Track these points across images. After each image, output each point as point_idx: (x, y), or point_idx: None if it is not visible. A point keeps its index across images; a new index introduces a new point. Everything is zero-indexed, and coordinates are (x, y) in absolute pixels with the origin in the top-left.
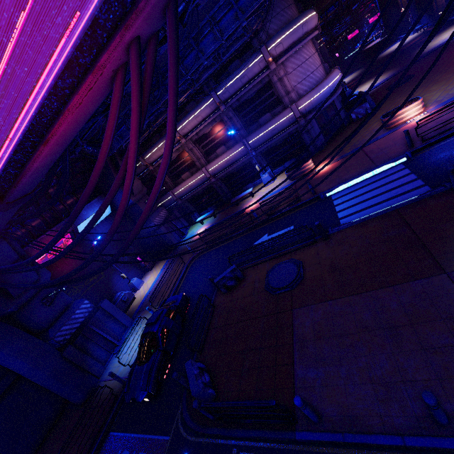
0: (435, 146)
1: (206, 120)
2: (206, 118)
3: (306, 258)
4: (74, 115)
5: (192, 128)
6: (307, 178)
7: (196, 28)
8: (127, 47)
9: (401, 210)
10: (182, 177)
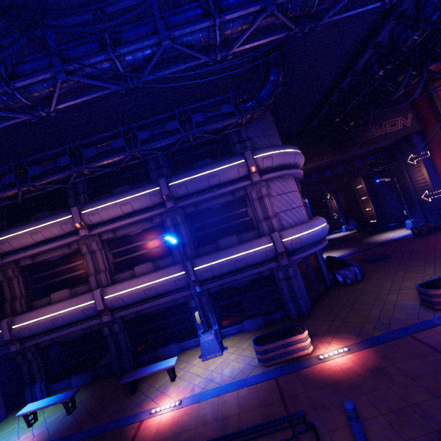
0: None
1: (136, 214)
2: (138, 212)
3: None
4: None
5: (109, 218)
6: (305, 372)
7: None
8: None
9: None
10: (51, 296)
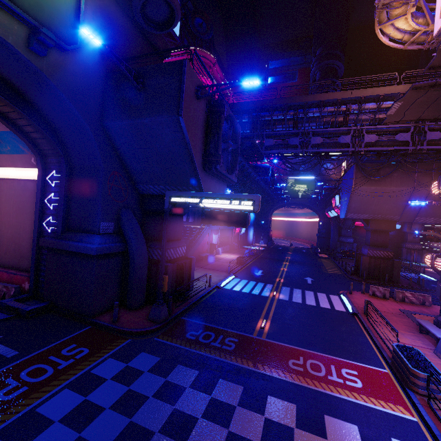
0: None
1: None
2: None
3: None
4: None
5: None
6: None
7: None
8: None
9: None
10: None
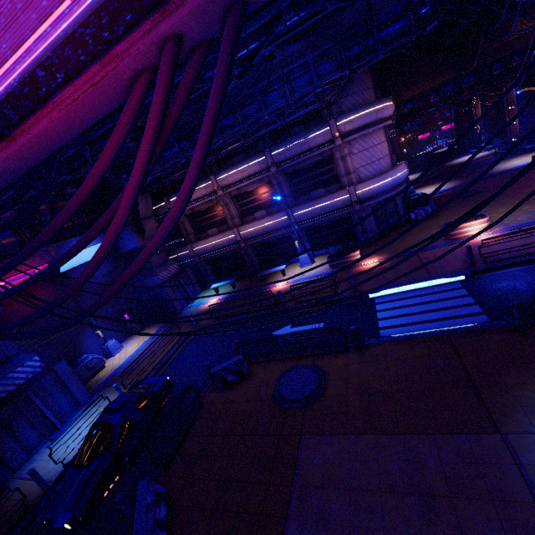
0: (498, 272)
1: (251, 178)
2: (252, 175)
3: (332, 368)
4: (64, 113)
5: (234, 181)
6: (350, 270)
7: (266, 80)
8: (161, 44)
9: (453, 336)
10: (208, 232)
